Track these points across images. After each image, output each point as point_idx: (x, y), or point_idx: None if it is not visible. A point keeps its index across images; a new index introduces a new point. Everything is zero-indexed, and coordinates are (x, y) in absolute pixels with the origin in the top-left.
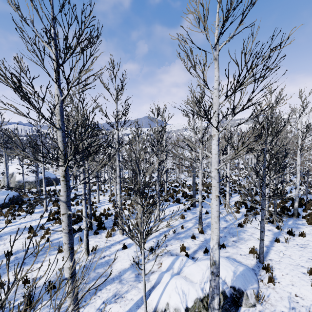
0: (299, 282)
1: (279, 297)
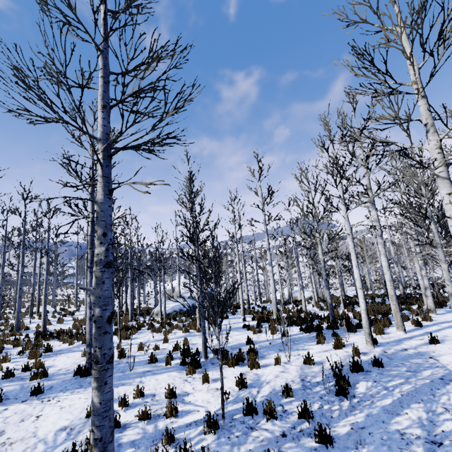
0: None
1: None
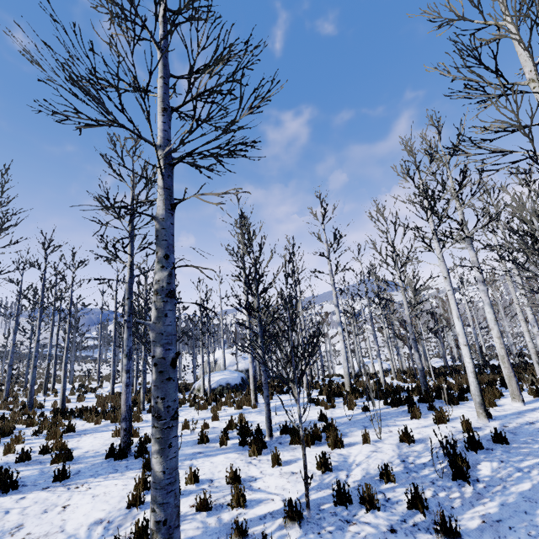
0: None
1: None
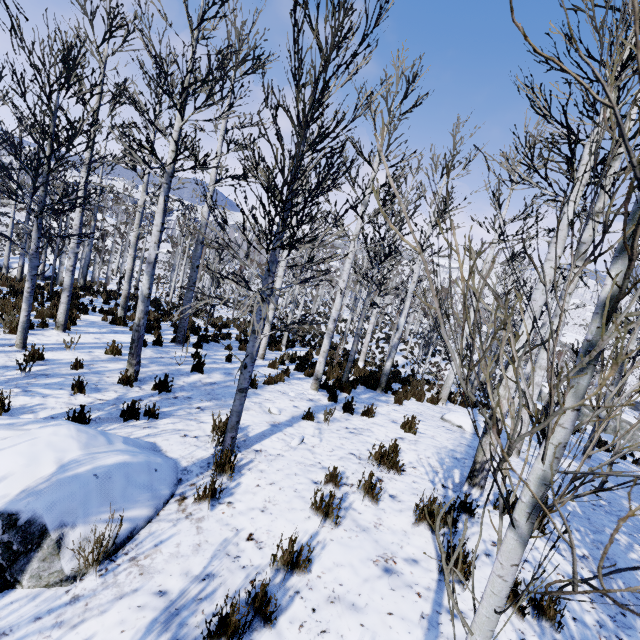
0: (285, 504)
1: (194, 545)
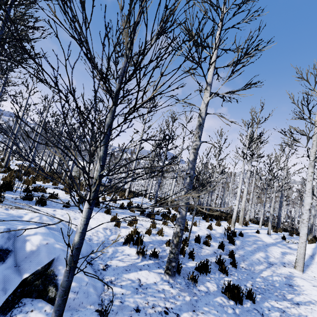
0: None
1: None
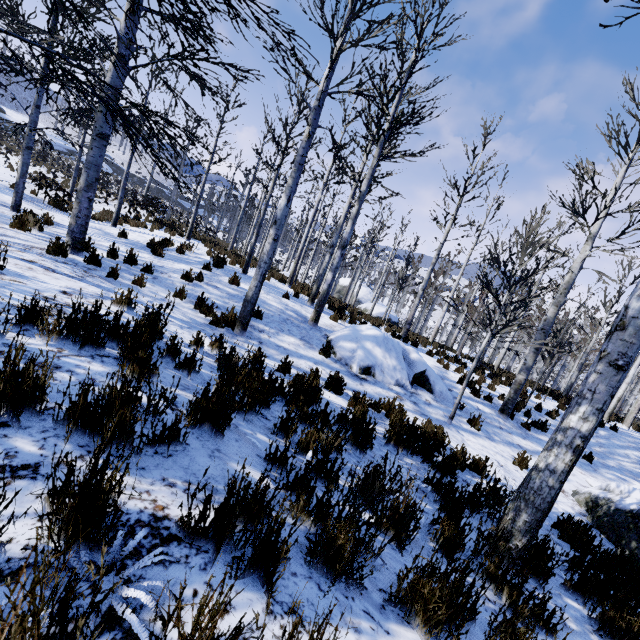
0: None
1: None
